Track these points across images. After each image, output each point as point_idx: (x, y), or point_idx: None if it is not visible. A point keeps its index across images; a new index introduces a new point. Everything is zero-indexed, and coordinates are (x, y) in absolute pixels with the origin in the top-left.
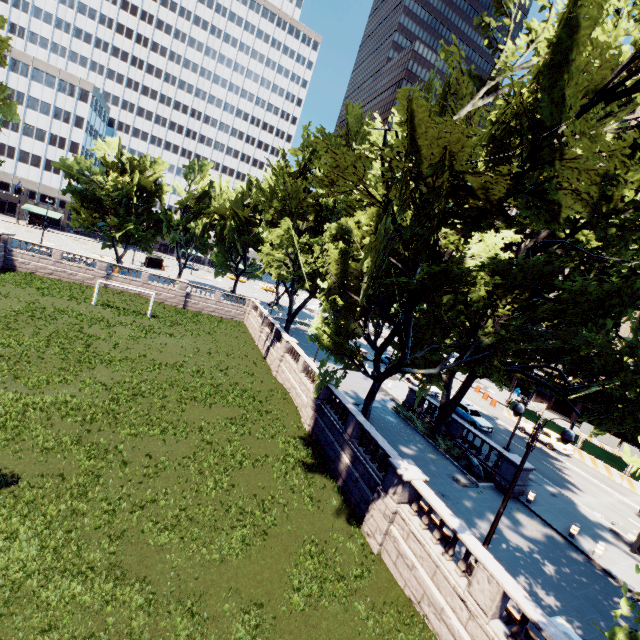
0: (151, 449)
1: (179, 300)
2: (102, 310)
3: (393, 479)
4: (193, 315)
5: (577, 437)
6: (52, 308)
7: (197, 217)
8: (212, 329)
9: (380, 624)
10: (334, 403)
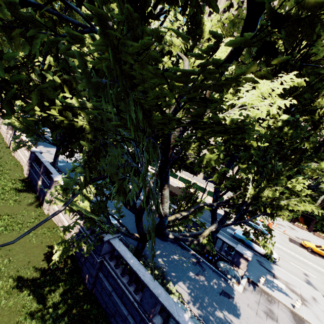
0: None
1: None
2: None
3: (52, 182)
4: None
5: None
6: None
7: None
8: None
9: (37, 234)
10: (38, 160)
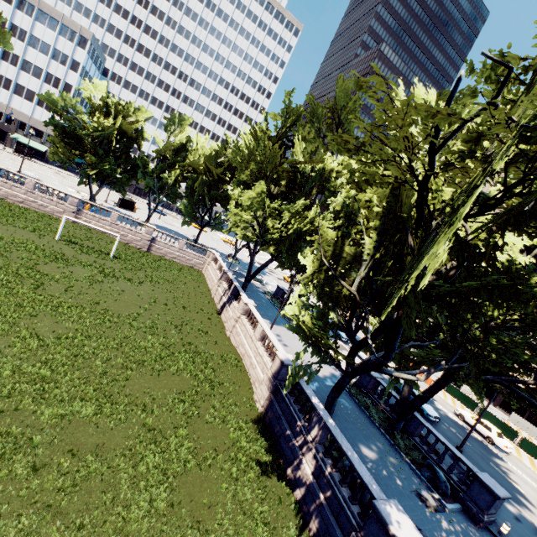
0: (78, 439)
1: (144, 243)
2: (64, 246)
3: (379, 533)
4: (155, 260)
5: (516, 433)
6: (10, 239)
7: (172, 167)
8: (172, 276)
9: None
10: (294, 389)
